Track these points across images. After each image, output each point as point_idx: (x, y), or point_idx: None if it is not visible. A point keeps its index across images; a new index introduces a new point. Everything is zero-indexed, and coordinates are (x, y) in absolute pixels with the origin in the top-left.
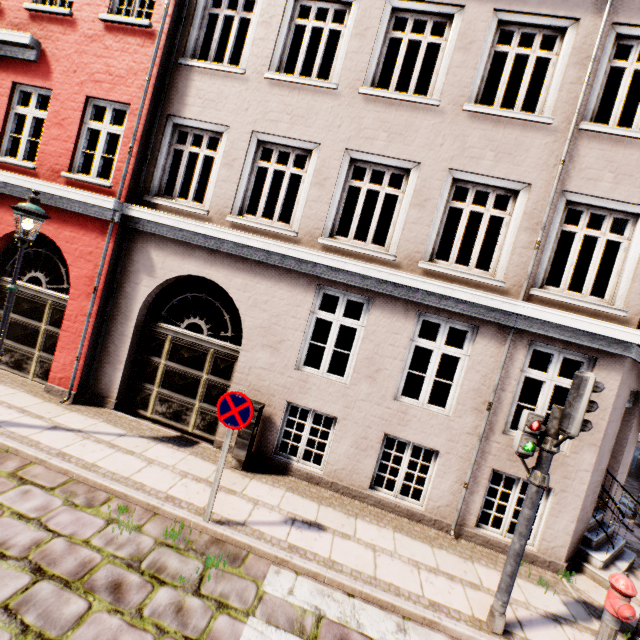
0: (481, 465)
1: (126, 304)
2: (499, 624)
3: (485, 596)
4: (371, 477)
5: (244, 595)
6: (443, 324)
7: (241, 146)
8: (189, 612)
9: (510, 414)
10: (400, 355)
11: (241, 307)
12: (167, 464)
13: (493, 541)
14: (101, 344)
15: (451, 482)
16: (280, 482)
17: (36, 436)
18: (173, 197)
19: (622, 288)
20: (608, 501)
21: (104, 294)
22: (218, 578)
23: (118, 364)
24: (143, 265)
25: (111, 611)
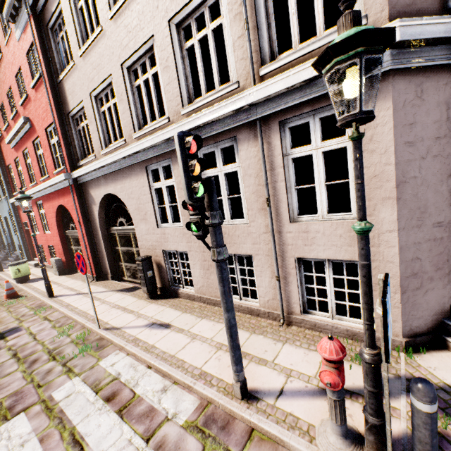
0: (285, 257)
1: (95, 224)
2: (237, 390)
3: (265, 370)
4: None
5: (85, 366)
6: (216, 150)
7: (90, 107)
8: (52, 373)
9: (293, 201)
10: None
11: (125, 202)
12: (111, 302)
13: (319, 324)
14: (96, 248)
15: (268, 278)
16: (169, 302)
17: (65, 299)
18: (87, 157)
19: None
20: None
21: (85, 223)
22: (81, 357)
23: (104, 256)
24: (91, 200)
25: (22, 371)
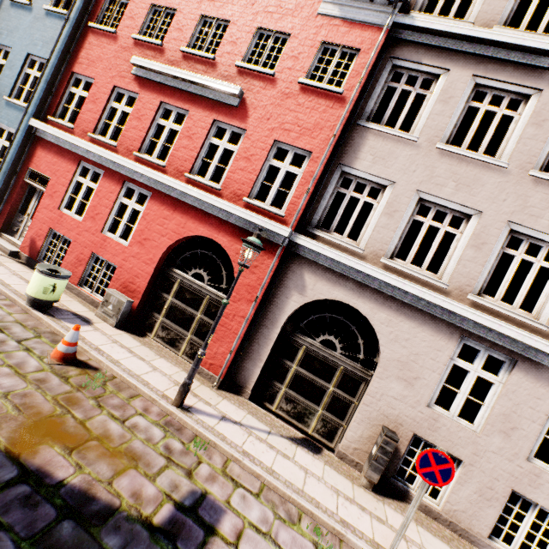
0: None
1: (274, 312)
2: None
3: None
4: (490, 526)
5: None
6: None
7: (403, 201)
8: None
9: None
10: (539, 419)
11: (381, 339)
12: (317, 475)
13: None
14: (247, 342)
15: None
16: (405, 511)
17: (218, 428)
18: (329, 231)
19: None
20: None
21: (260, 302)
22: None
23: (258, 361)
24: (295, 283)
25: None
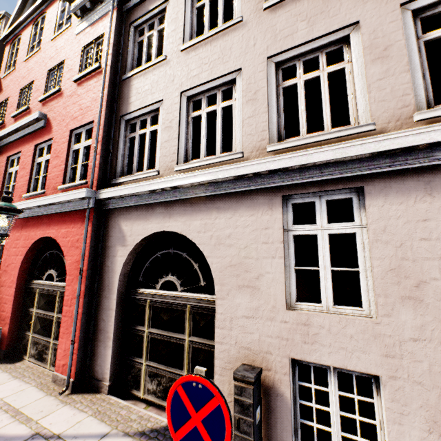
0: None
1: (108, 278)
2: None
3: None
4: None
5: None
6: None
7: (174, 108)
8: None
9: None
10: None
11: (205, 249)
12: None
13: None
14: (92, 322)
15: None
16: None
17: None
18: (133, 174)
19: None
20: None
21: (89, 273)
22: None
23: (107, 341)
24: (117, 238)
25: None
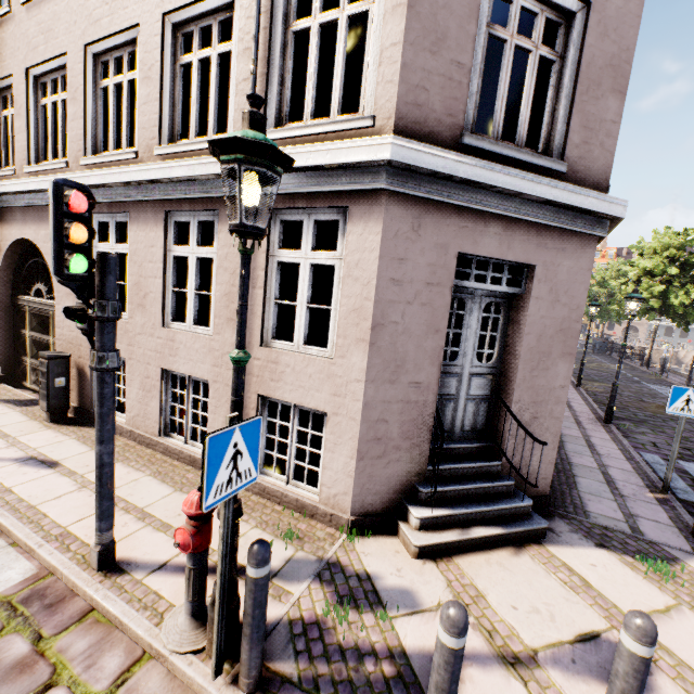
0: (247, 392)
1: None
2: (95, 557)
3: (161, 538)
4: (162, 422)
5: None
6: (192, 220)
7: (22, 90)
8: None
9: (270, 319)
10: (159, 272)
11: (49, 260)
12: None
13: (269, 489)
14: None
15: (223, 418)
16: (80, 432)
17: None
18: (3, 168)
19: (370, 84)
20: (504, 445)
21: None
22: None
23: None
24: None
25: None
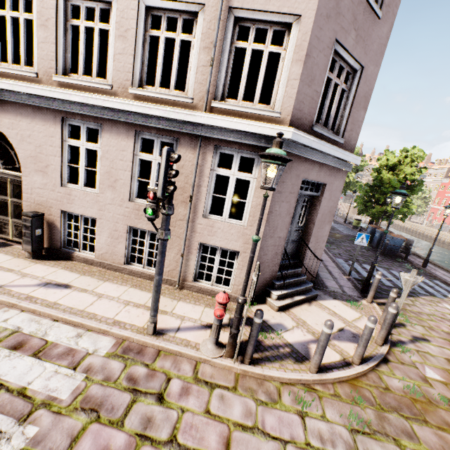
0: (192, 241)
1: None
2: (150, 329)
3: (166, 317)
4: (126, 256)
5: None
6: (156, 140)
7: None
8: None
9: (208, 203)
10: (128, 167)
11: (14, 142)
12: None
13: (203, 289)
14: None
15: (174, 254)
16: (61, 264)
17: None
18: None
19: (279, 94)
20: (304, 261)
21: None
22: None
23: None
24: None
25: None
